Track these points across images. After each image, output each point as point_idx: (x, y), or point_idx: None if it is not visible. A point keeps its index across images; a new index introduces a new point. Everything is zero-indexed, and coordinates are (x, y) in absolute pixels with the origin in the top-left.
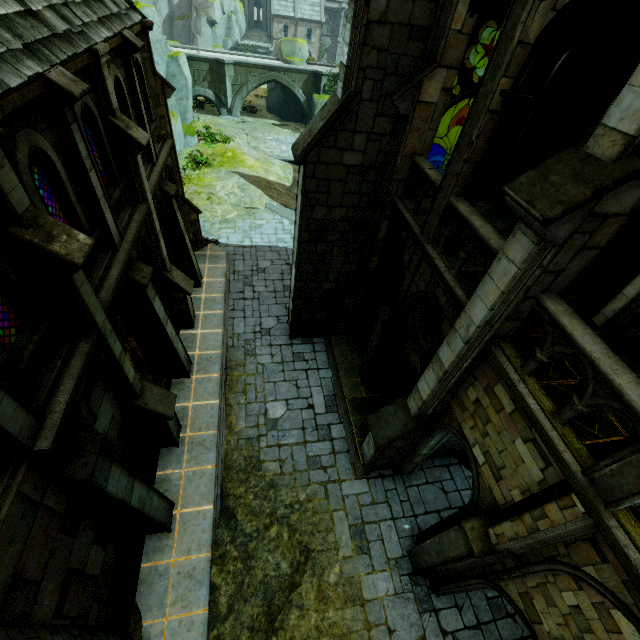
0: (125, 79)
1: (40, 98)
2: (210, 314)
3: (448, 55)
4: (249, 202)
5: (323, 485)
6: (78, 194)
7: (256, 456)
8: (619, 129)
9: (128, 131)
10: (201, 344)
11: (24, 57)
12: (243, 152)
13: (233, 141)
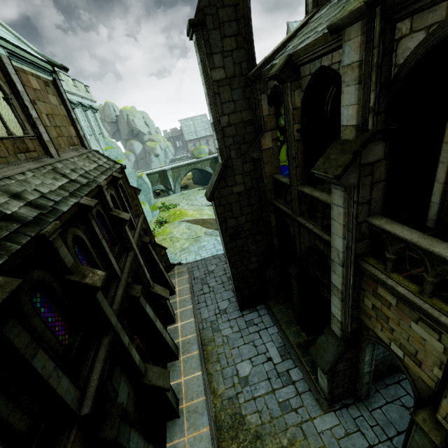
0: (115, 193)
1: (77, 213)
2: (184, 310)
3: (268, 125)
4: (194, 234)
5: (299, 426)
6: (97, 253)
7: (238, 412)
8: (349, 124)
9: (119, 216)
10: (182, 332)
11: (70, 198)
12: (185, 209)
13: (178, 205)
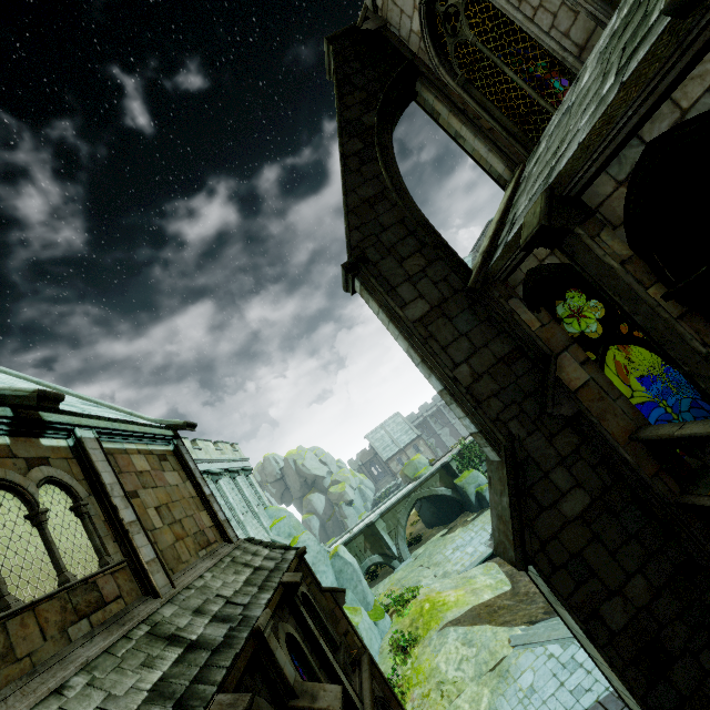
0: (296, 626)
1: None
2: None
3: (553, 344)
4: (488, 656)
5: None
6: None
7: None
8: None
9: (314, 705)
10: None
11: None
12: (437, 591)
13: (421, 587)
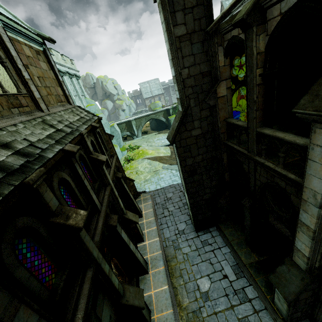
0: (94, 139)
1: (62, 158)
2: (150, 230)
3: (223, 75)
4: (154, 168)
5: None
6: (80, 191)
7: None
8: None
9: (98, 158)
10: (149, 250)
11: (55, 145)
12: (146, 149)
13: (141, 146)
